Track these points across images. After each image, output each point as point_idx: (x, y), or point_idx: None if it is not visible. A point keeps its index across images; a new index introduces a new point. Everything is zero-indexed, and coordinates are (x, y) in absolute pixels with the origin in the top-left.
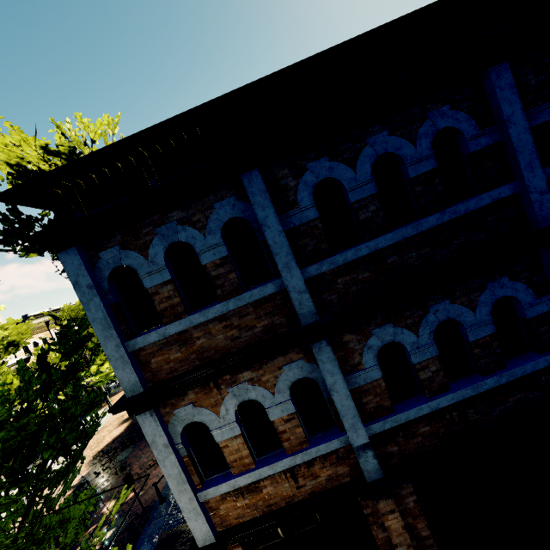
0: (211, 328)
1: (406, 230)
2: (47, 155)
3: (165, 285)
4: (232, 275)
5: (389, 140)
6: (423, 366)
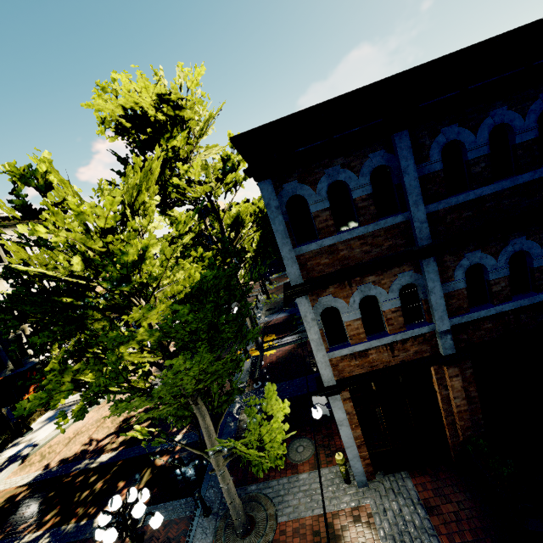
0: (352, 244)
1: (506, 183)
2: (159, 101)
3: (324, 211)
4: (372, 207)
5: (506, 114)
6: (496, 282)
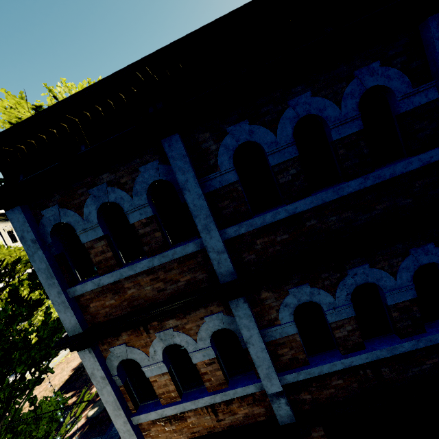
0: (140, 280)
1: (327, 195)
2: None
3: (99, 241)
4: (157, 233)
5: (312, 101)
6: (338, 325)
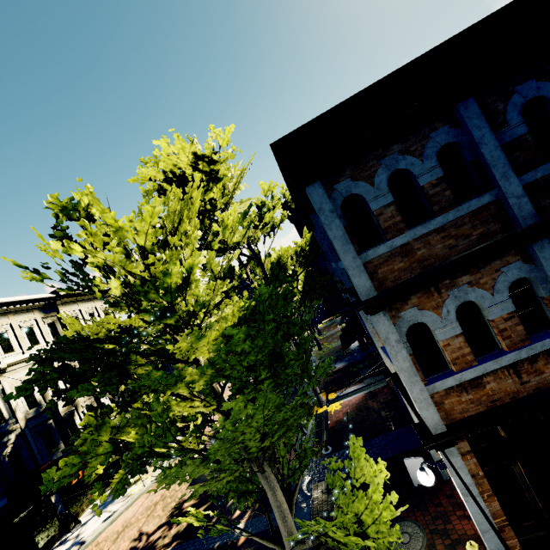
0: (430, 240)
1: None
2: (195, 160)
3: (388, 207)
4: (447, 192)
5: None
6: None
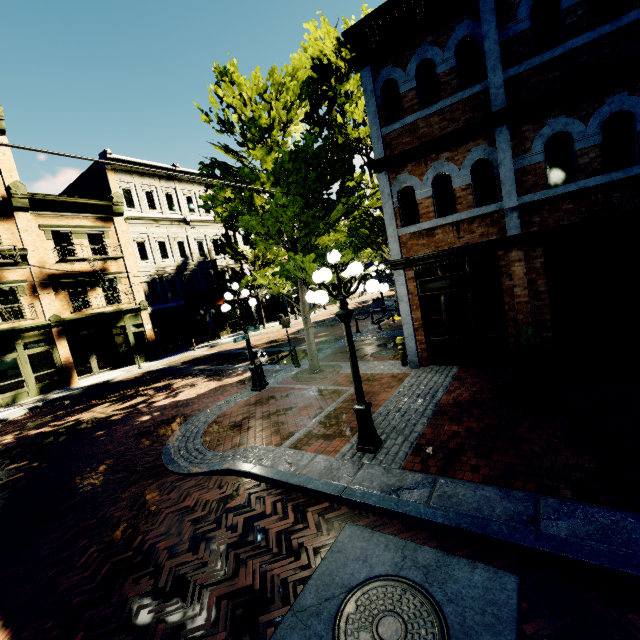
0: (432, 121)
1: (604, 28)
2: (338, 46)
3: (411, 91)
4: (454, 81)
5: None
6: (583, 153)
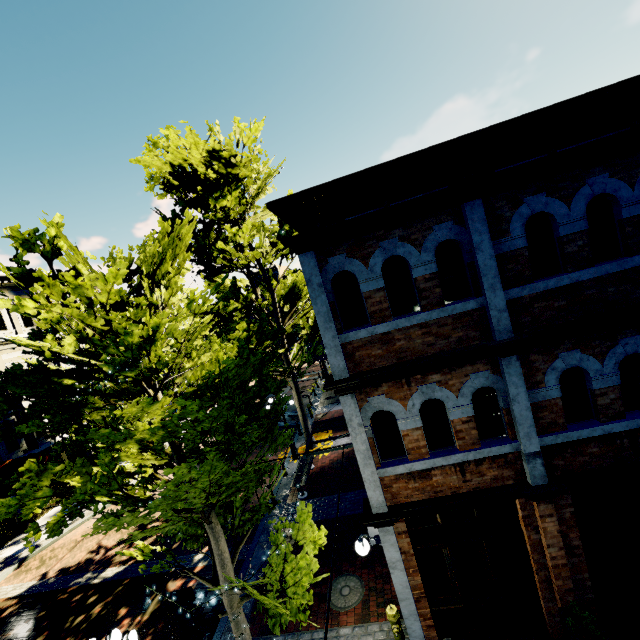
0: (412, 333)
1: (611, 267)
2: (209, 158)
3: (378, 291)
4: (438, 289)
5: (608, 182)
6: (602, 393)
